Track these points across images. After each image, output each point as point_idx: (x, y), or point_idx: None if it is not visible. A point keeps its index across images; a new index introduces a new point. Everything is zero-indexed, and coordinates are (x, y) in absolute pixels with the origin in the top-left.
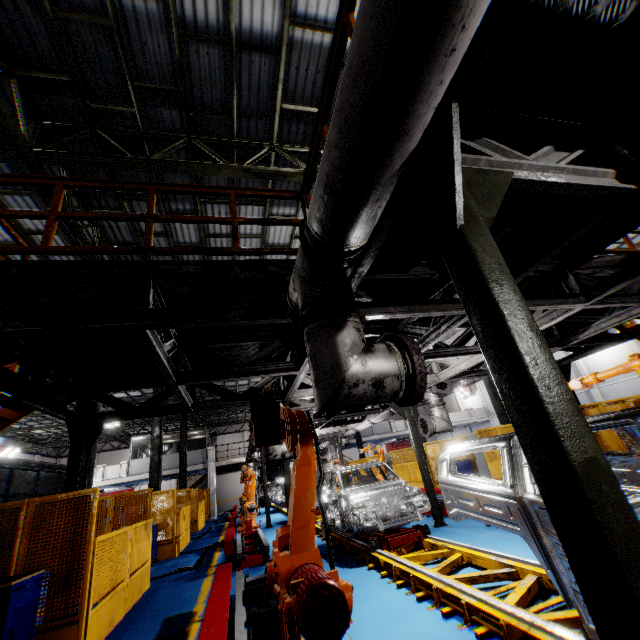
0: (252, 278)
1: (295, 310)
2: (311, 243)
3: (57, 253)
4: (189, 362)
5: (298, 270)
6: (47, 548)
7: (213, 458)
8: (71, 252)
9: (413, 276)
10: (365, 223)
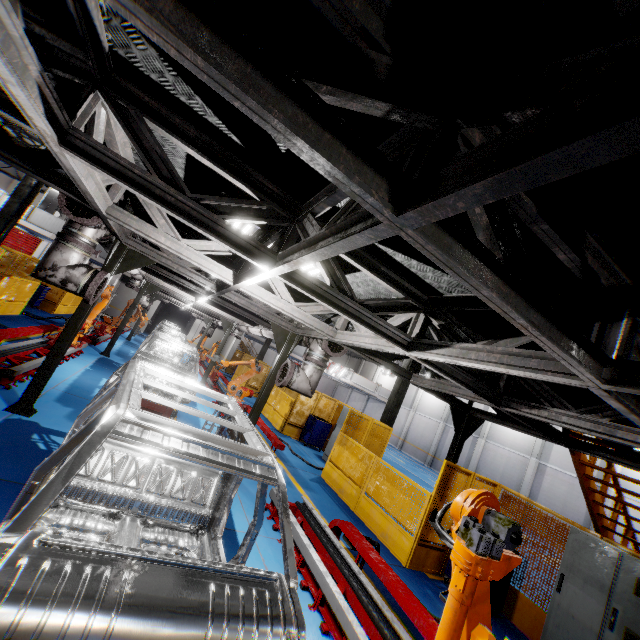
0: None
1: None
2: None
3: None
4: None
5: None
6: None
7: None
8: None
9: (323, 4)
10: None
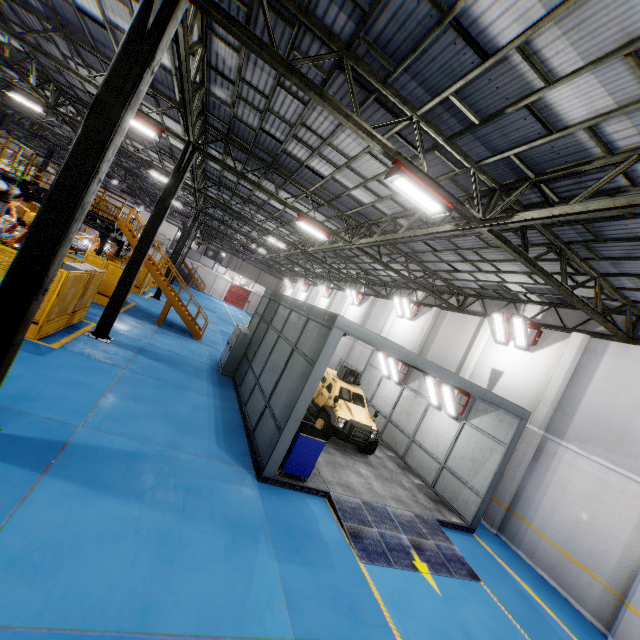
0: None
1: None
2: None
3: None
4: None
5: None
6: None
7: None
8: None
9: None
10: None
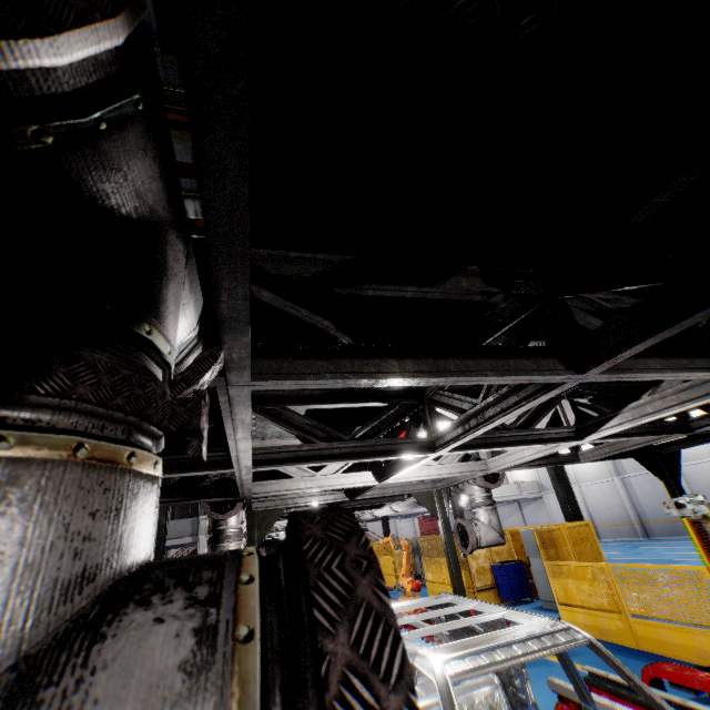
0: None
1: None
2: None
3: None
4: None
5: None
6: None
7: (205, 530)
8: None
9: (449, 295)
10: None
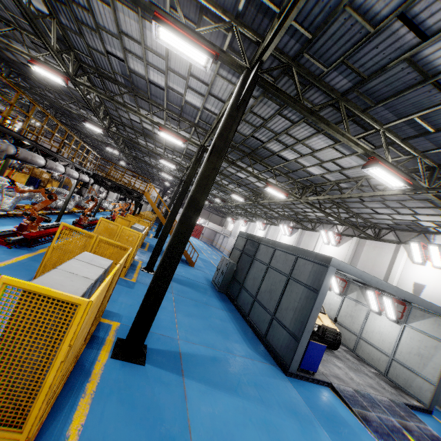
0: None
1: None
2: None
3: None
4: None
5: None
6: None
7: None
8: None
9: None
10: None
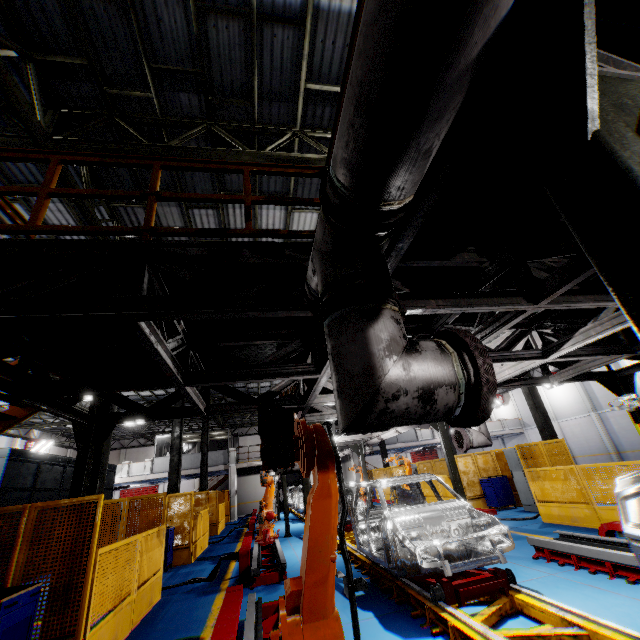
0: (265, 263)
1: (314, 299)
2: (335, 202)
3: (46, 233)
4: (202, 362)
5: (318, 244)
6: (47, 558)
7: (234, 460)
8: (61, 232)
9: (458, 264)
10: (414, 163)
